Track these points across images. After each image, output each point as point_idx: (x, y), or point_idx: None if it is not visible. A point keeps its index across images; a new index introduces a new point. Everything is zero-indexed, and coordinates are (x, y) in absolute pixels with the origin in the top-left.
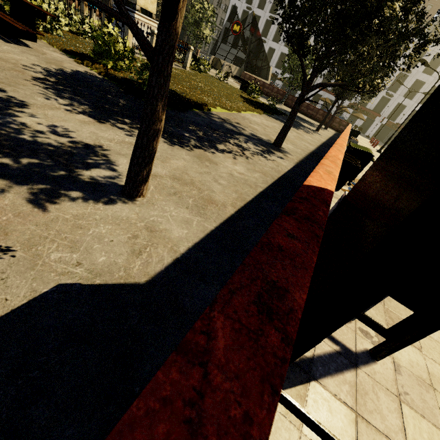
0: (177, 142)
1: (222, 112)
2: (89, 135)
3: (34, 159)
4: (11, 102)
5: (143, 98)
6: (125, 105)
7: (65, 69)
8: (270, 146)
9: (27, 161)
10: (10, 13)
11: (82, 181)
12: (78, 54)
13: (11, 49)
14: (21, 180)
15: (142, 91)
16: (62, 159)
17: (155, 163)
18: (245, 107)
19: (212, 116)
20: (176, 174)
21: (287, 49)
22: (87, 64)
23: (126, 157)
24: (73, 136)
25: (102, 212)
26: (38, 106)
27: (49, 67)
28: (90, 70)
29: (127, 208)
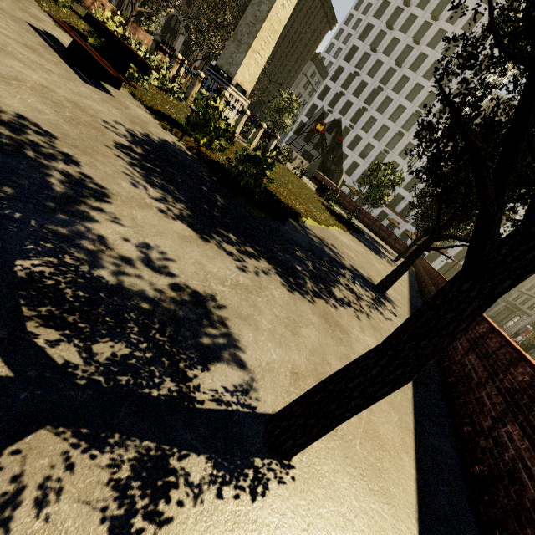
0: (294, 284)
1: (314, 225)
2: (195, 268)
3: (120, 344)
4: (85, 187)
5: (239, 195)
6: (224, 206)
7: (152, 135)
8: (376, 290)
9: (108, 352)
10: (100, 50)
11: (202, 410)
12: (164, 116)
13: (90, 92)
14: (95, 428)
15: (240, 186)
16: (164, 337)
17: (286, 339)
18: (331, 220)
19: (309, 232)
20: (317, 365)
21: (360, 159)
22: (176, 133)
23: (249, 325)
24: (175, 271)
25: (254, 534)
26: (123, 200)
27: (134, 128)
28: (178, 141)
29: (288, 503)
